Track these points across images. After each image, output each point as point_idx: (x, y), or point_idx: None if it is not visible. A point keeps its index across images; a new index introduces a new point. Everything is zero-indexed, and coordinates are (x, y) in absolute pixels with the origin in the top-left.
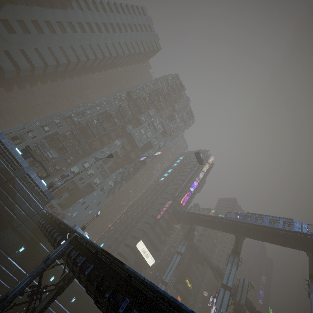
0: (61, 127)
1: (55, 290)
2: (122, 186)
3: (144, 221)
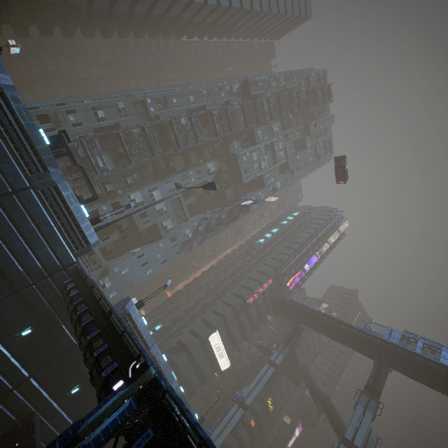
0: (126, 117)
1: None
2: (204, 240)
3: (224, 301)
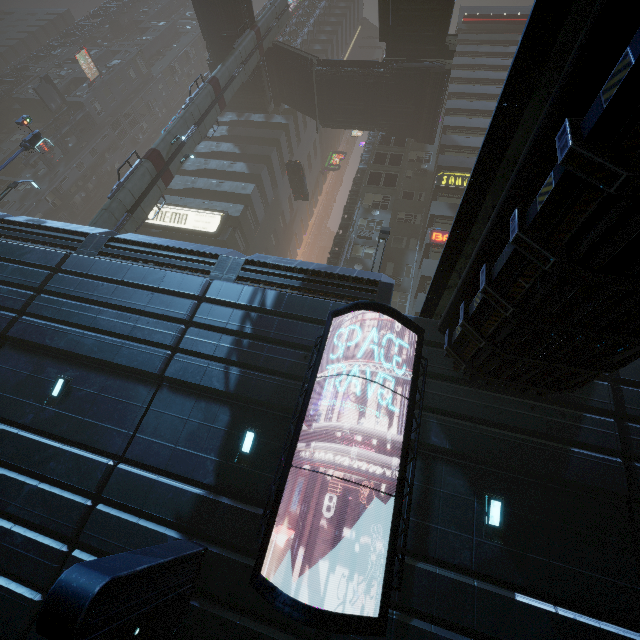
0: None
1: None
2: (56, 177)
3: None
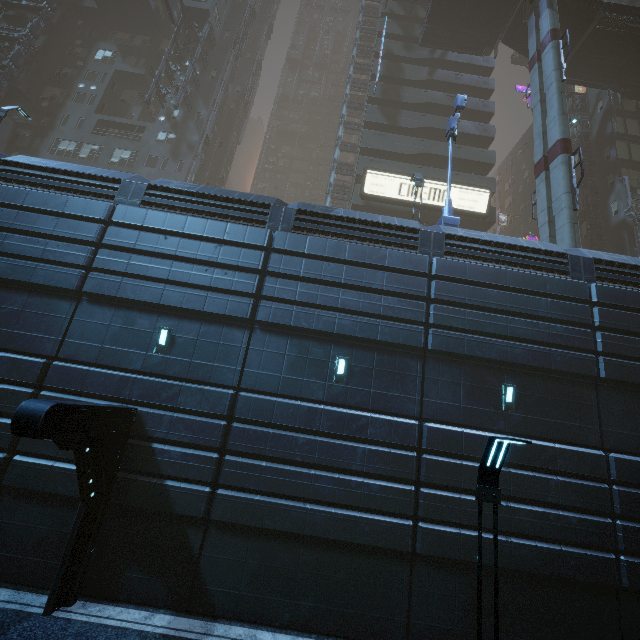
0: None
1: None
2: (202, 122)
3: None
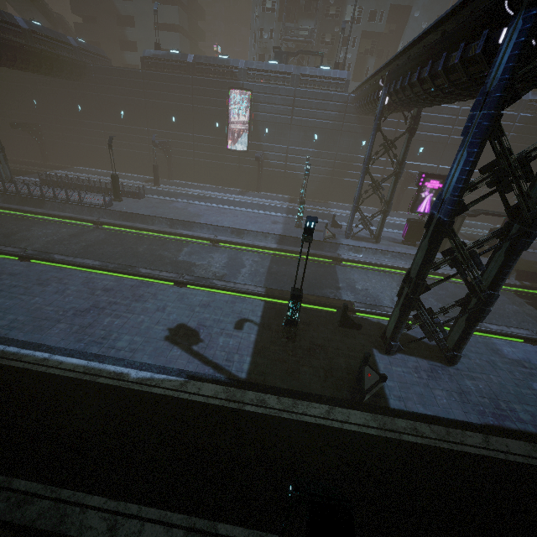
0: None
1: (407, 137)
2: None
3: None
